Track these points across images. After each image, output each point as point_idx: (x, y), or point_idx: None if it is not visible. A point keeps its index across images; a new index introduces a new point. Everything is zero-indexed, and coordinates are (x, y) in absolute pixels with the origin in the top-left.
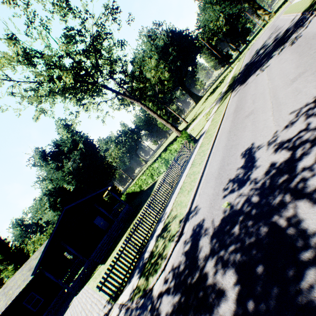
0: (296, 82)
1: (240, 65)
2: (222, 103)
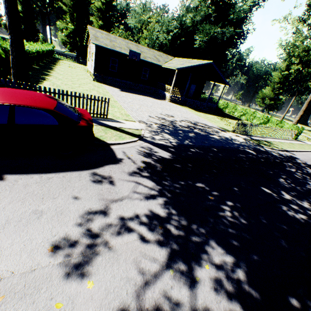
0: None
1: None
2: None
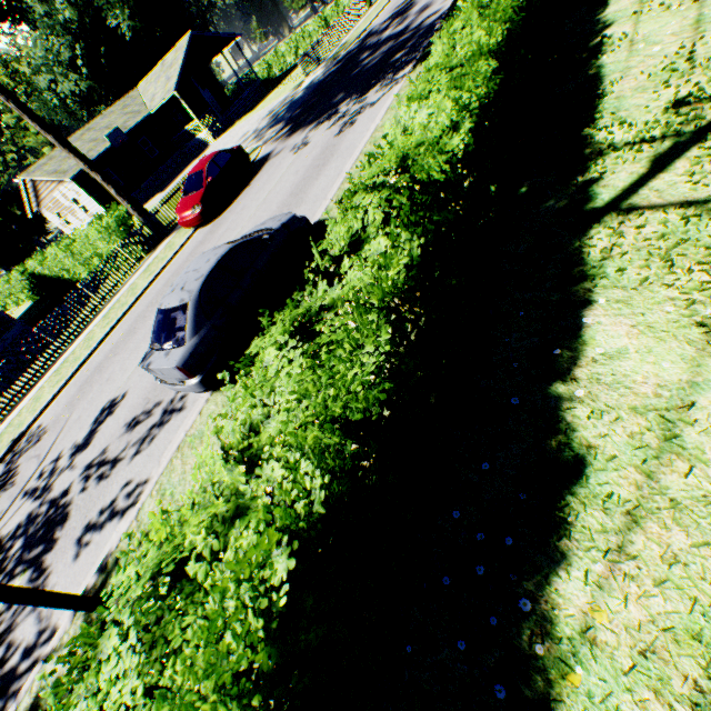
0: None
1: None
2: None
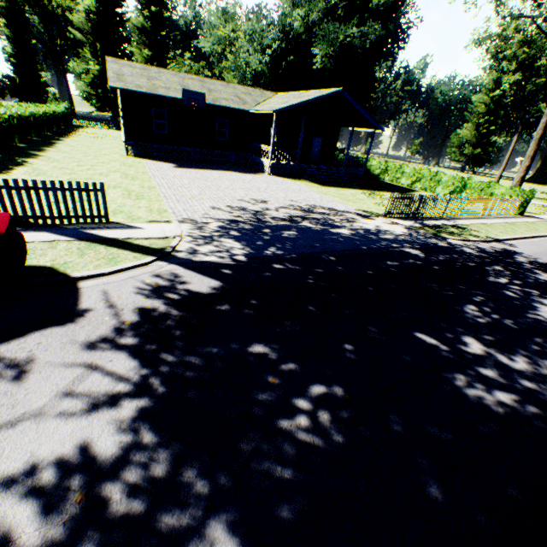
0: None
1: None
2: None
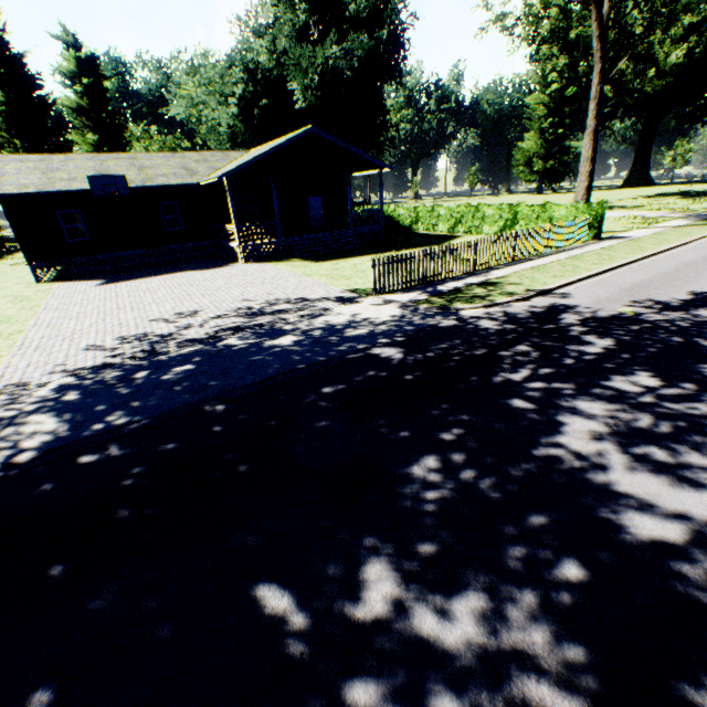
0: None
1: None
2: (702, 226)
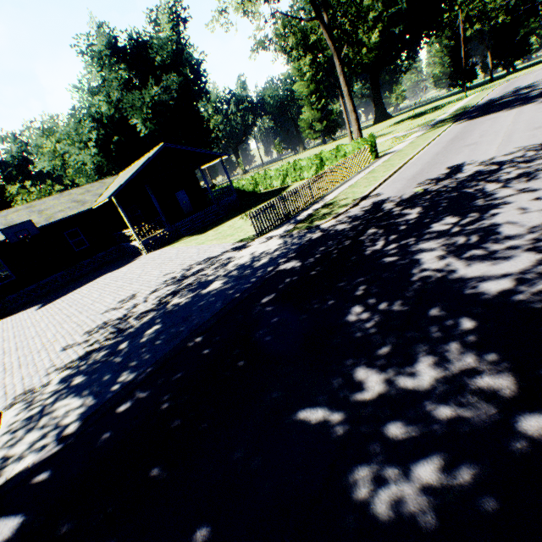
0: (537, 130)
1: (482, 97)
2: (433, 131)
